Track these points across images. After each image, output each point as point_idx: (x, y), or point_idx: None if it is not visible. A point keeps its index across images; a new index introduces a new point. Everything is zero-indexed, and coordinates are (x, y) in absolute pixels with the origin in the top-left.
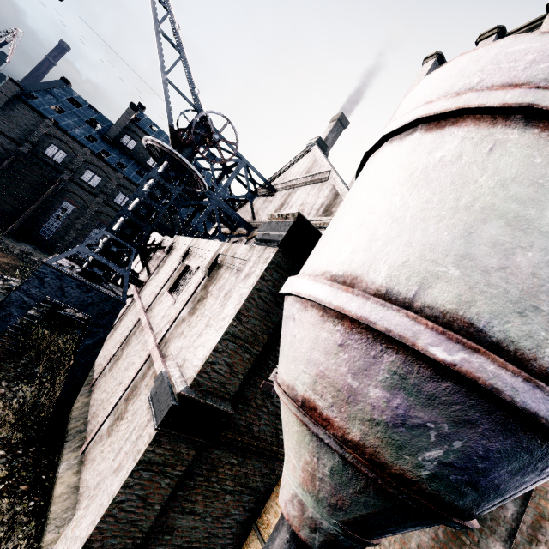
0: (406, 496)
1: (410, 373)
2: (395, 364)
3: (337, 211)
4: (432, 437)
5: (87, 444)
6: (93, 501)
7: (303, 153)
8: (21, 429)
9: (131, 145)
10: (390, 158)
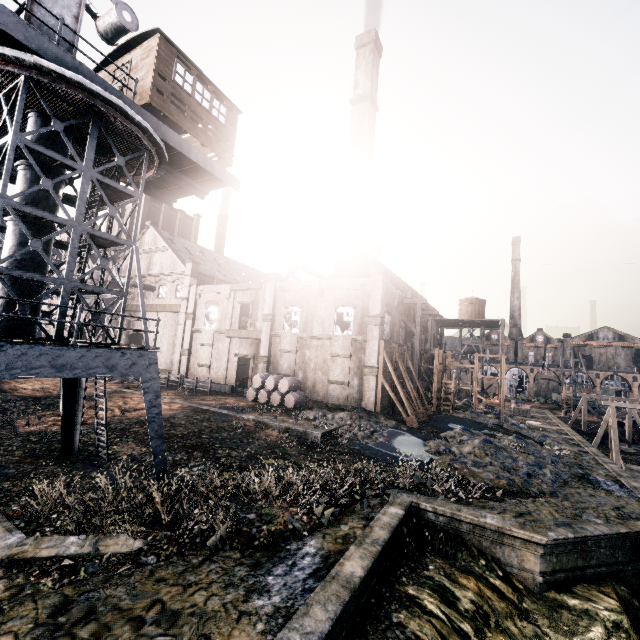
0: None
1: None
2: None
3: None
4: None
5: None
6: None
7: None
8: None
9: None
10: None
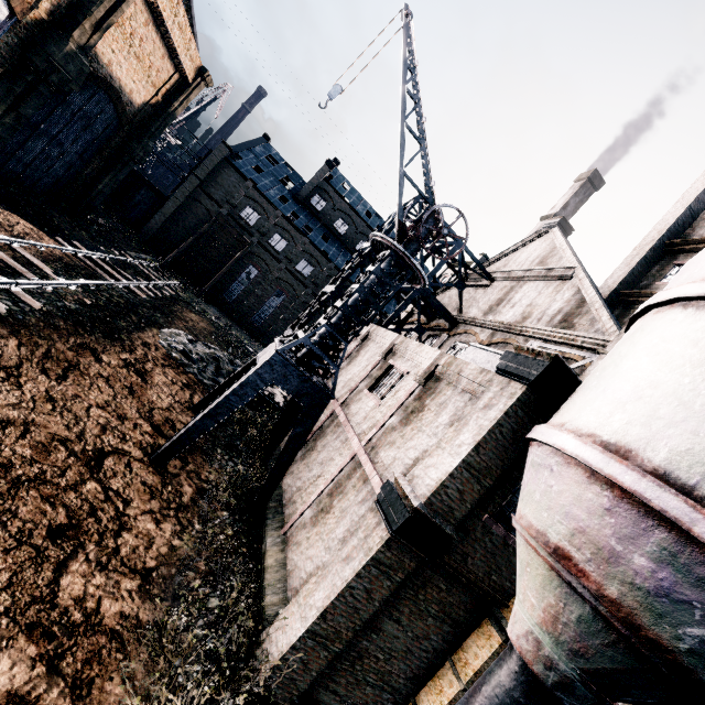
0: (659, 660)
1: (681, 553)
2: (665, 541)
3: (606, 365)
4: (697, 616)
5: (289, 527)
6: (323, 579)
7: (536, 236)
8: (235, 496)
9: (320, 206)
10: (682, 328)
